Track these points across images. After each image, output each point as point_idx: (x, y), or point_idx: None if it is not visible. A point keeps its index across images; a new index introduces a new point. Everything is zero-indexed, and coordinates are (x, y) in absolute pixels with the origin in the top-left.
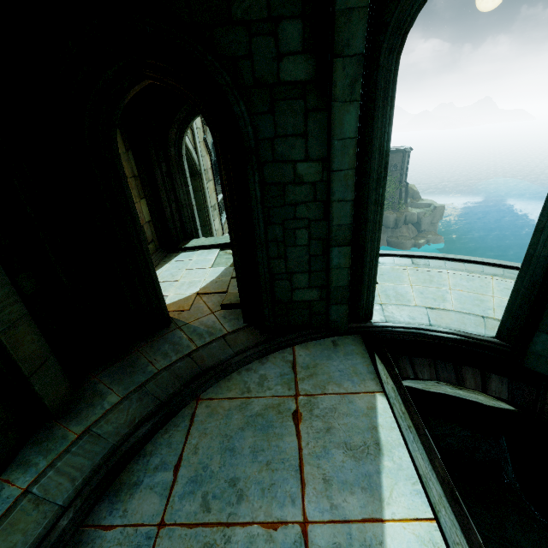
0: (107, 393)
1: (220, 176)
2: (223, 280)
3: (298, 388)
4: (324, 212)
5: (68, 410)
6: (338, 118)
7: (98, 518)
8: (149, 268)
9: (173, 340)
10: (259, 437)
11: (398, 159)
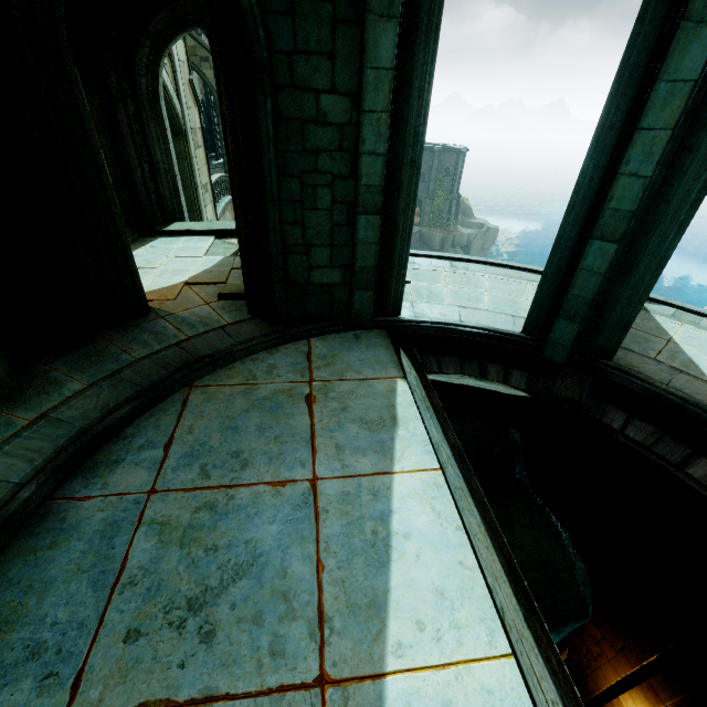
0: (66, 381)
1: (220, 103)
2: (220, 270)
3: (313, 375)
4: (351, 168)
5: (11, 398)
6: (373, 38)
7: (71, 492)
8: (118, 229)
9: (154, 330)
10: (266, 417)
11: (451, 161)
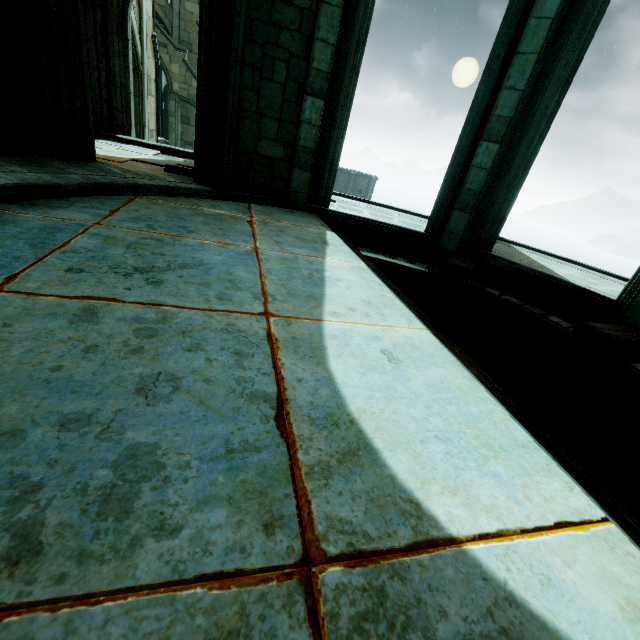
0: (3, 165)
1: None
2: (166, 162)
3: (253, 215)
4: (306, 51)
5: None
6: None
7: (6, 208)
8: (82, 60)
9: (100, 168)
10: (211, 220)
11: (364, 185)
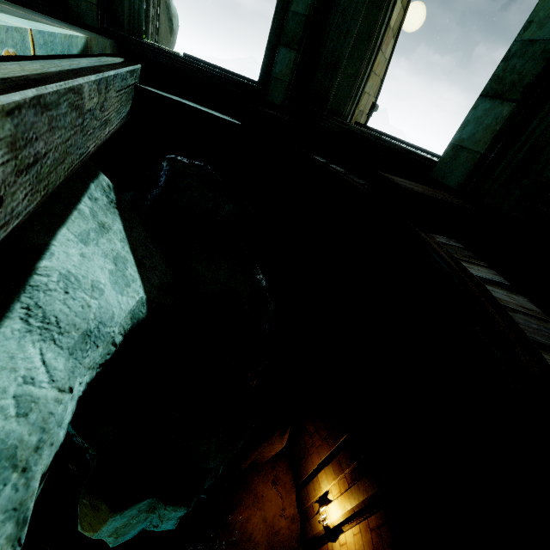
0: None
1: None
2: None
3: None
4: None
5: None
6: None
7: None
8: None
9: None
10: None
11: None
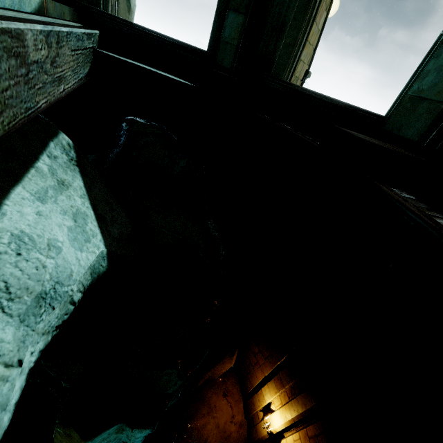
0: None
1: None
2: None
3: None
4: None
5: None
6: None
7: None
8: None
9: None
10: None
11: None
